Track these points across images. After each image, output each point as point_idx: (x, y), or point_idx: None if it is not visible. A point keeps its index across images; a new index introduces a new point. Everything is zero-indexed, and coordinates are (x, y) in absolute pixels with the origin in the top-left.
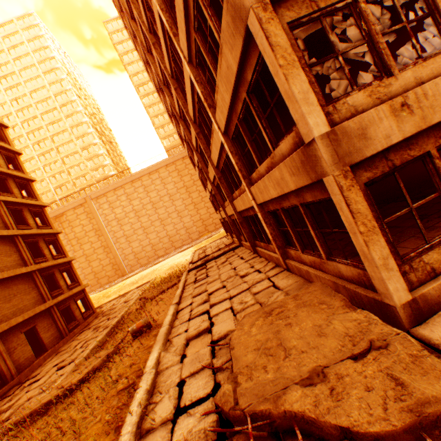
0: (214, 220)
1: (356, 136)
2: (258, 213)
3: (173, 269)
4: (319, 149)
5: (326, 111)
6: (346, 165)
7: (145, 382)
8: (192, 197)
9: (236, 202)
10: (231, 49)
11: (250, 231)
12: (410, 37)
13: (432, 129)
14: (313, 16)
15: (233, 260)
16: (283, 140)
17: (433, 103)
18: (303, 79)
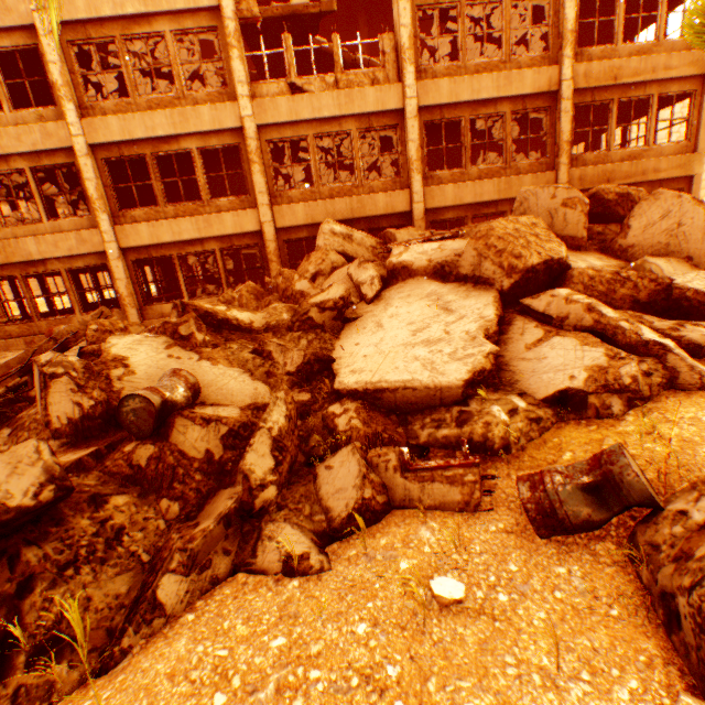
0: None
1: None
2: None
3: None
4: None
5: None
6: None
7: None
8: None
9: None
10: None
11: None
12: (19, 208)
13: (22, 265)
14: None
15: None
16: None
17: (16, 252)
18: None
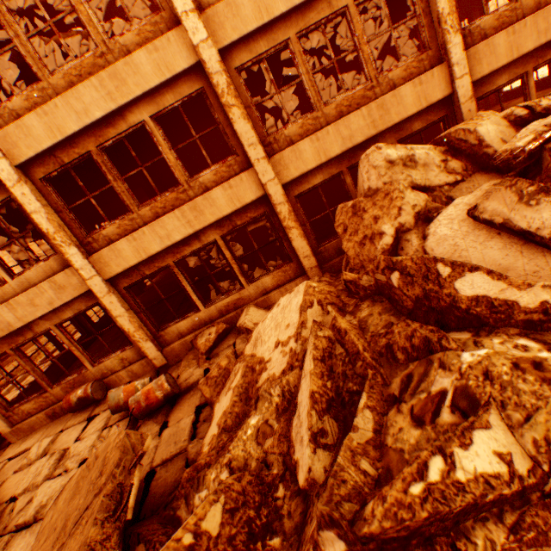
0: None
1: None
2: None
3: None
4: None
5: None
6: None
7: None
8: None
9: None
10: None
11: None
12: None
13: (6, 338)
14: None
15: None
16: None
17: None
18: None
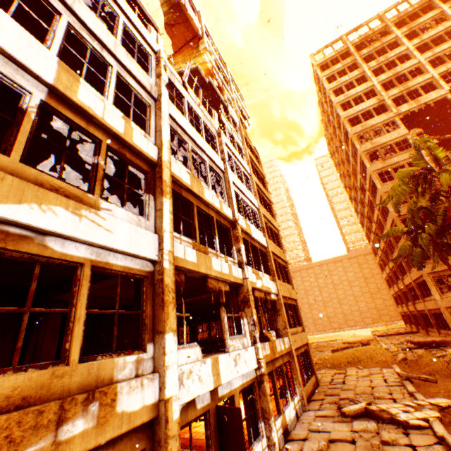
0: (389, 312)
1: (447, 301)
2: (426, 312)
3: (355, 337)
4: (437, 302)
5: (440, 294)
6: (444, 306)
7: (384, 345)
8: (369, 287)
9: (416, 305)
10: (417, 272)
11: (424, 322)
12: None
13: None
14: (438, 275)
15: (411, 335)
16: (432, 295)
17: None
18: (434, 288)
